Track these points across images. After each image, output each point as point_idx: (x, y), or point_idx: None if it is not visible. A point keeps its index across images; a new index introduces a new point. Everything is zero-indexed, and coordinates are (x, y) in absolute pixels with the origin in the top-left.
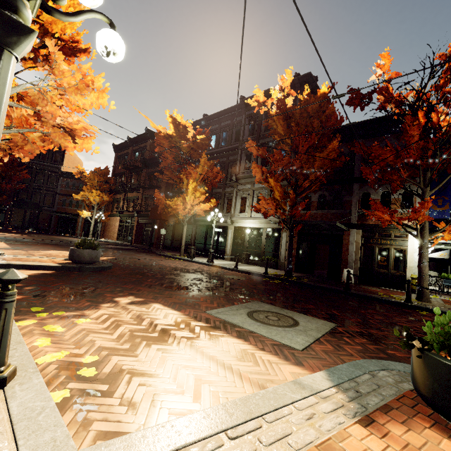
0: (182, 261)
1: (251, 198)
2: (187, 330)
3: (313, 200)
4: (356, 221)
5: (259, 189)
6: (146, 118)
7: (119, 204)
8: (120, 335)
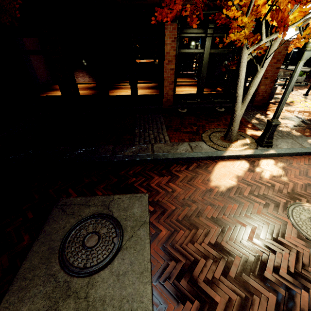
0: None
1: None
2: None
3: None
4: None
5: None
6: None
7: None
8: None
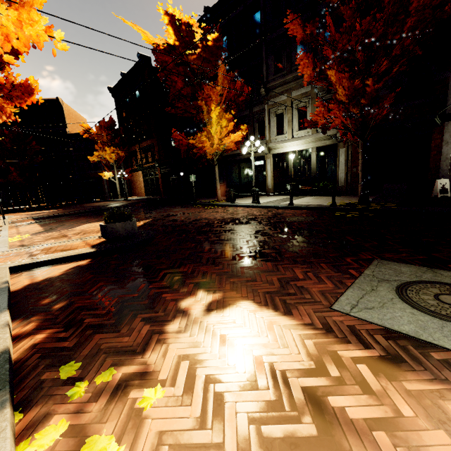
0: (223, 207)
1: (289, 112)
2: (351, 384)
3: (381, 93)
4: None
5: (299, 98)
6: (135, 27)
7: (136, 157)
8: (240, 446)
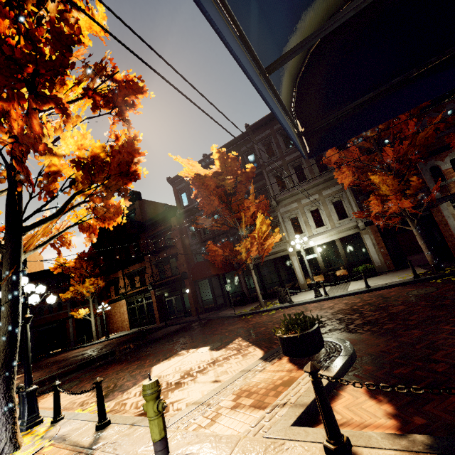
0: (286, 309)
1: (304, 215)
2: None
3: None
4: (439, 195)
5: (310, 204)
6: (185, 162)
7: (117, 285)
8: None
